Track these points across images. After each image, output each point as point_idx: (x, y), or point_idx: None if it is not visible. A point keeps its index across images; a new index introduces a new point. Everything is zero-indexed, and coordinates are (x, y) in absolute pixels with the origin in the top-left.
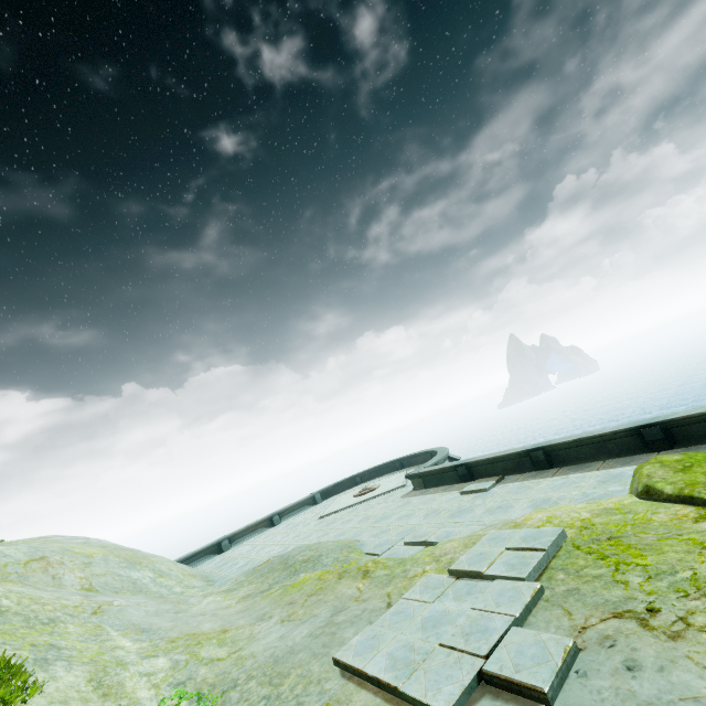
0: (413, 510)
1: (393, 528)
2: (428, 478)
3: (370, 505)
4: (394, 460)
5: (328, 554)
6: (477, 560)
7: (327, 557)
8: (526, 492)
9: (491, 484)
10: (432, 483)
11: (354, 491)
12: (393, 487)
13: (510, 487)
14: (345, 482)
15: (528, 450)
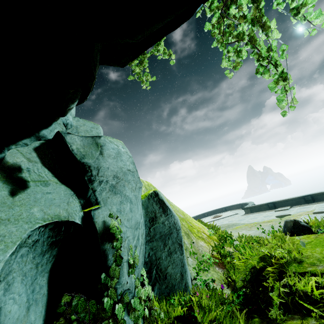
0: (254, 217)
1: (252, 220)
2: (253, 209)
3: (226, 219)
4: (222, 207)
5: (236, 223)
6: (323, 210)
7: (238, 224)
8: (309, 207)
9: (289, 208)
10: (255, 211)
11: (208, 217)
12: (231, 214)
13: (298, 207)
14: (200, 215)
15: (304, 196)
